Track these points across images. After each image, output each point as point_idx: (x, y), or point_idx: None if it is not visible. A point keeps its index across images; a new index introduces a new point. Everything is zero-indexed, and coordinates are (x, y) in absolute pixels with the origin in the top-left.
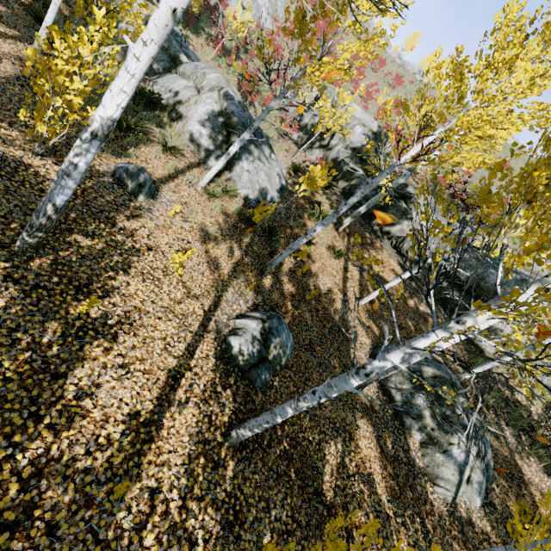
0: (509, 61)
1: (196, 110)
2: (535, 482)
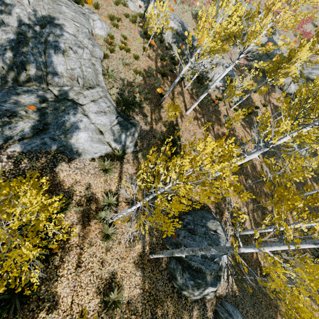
0: None
1: (217, 77)
2: None
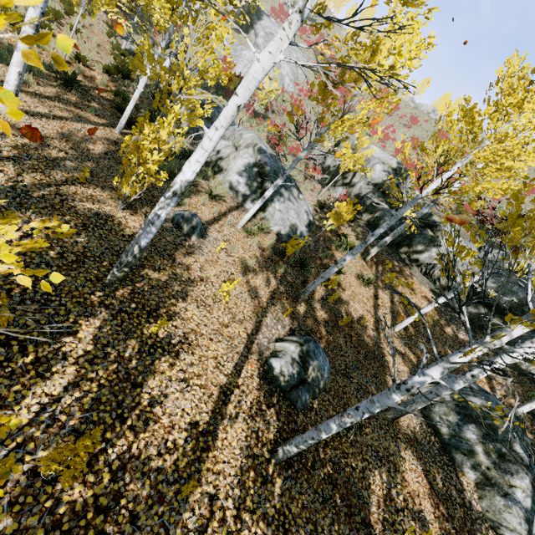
0: (516, 105)
1: (235, 164)
2: None
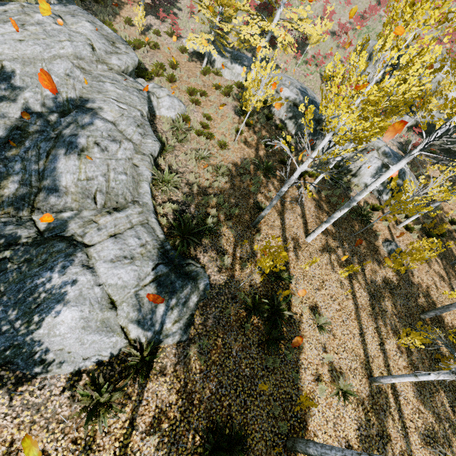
0: None
1: (367, 169)
2: None
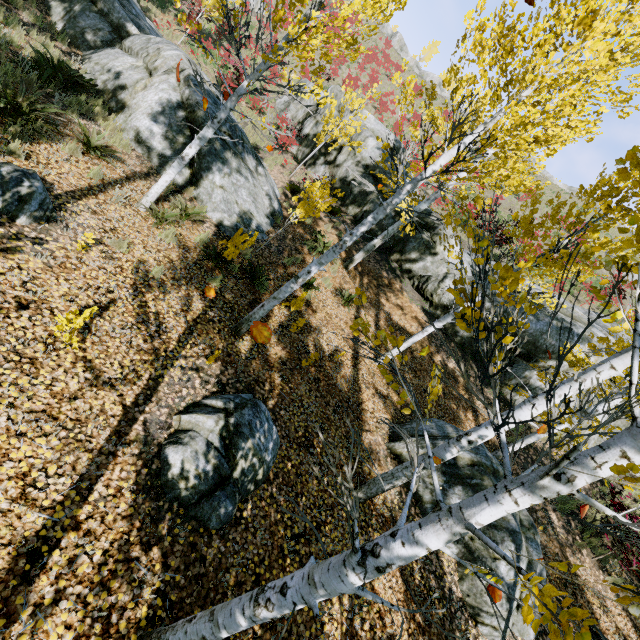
0: (582, 21)
1: (144, 98)
2: (591, 584)
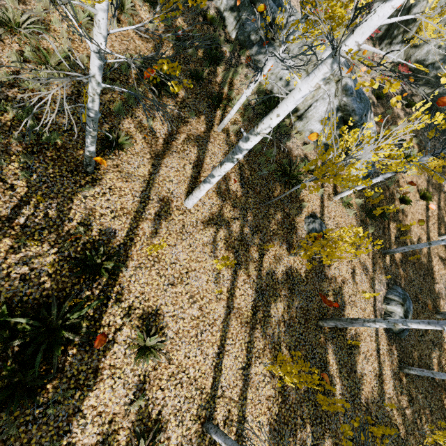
0: None
1: (317, 111)
2: None
